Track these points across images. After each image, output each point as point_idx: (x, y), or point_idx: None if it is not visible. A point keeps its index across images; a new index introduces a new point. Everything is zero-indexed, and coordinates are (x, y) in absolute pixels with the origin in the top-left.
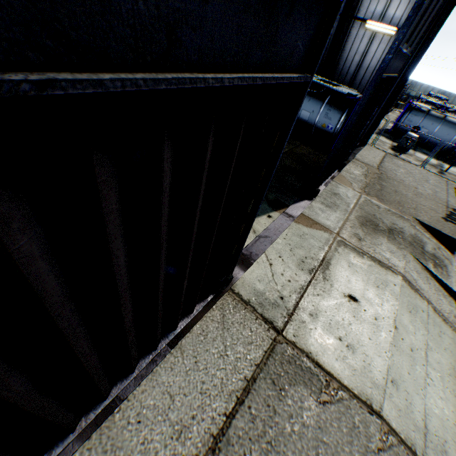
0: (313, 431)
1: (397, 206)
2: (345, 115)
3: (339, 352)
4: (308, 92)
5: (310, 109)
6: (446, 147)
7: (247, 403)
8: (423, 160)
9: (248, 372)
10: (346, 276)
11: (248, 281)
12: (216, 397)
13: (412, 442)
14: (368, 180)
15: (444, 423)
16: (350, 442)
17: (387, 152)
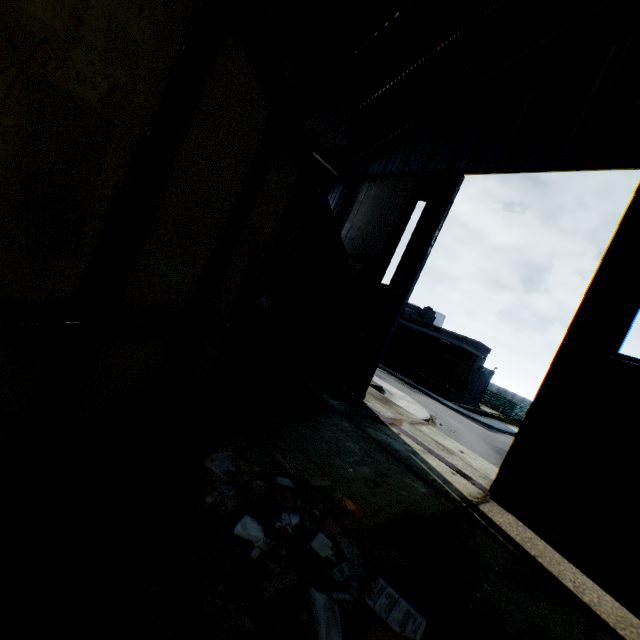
0: None
1: None
2: None
3: None
4: None
5: None
6: None
7: None
8: None
9: None
10: (444, 442)
11: (482, 484)
12: None
13: None
14: None
15: None
16: None
17: None
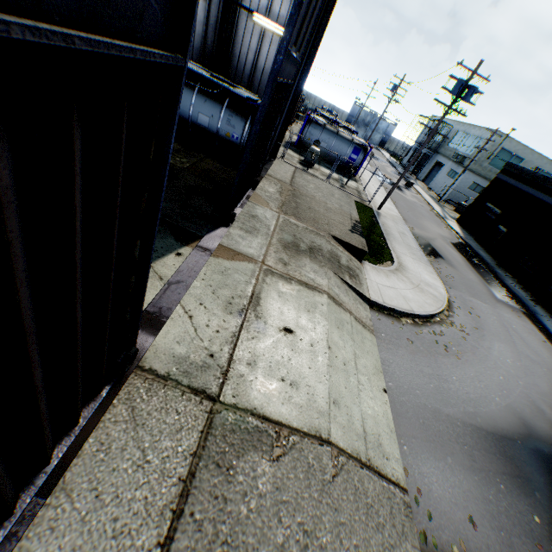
0: (272, 496)
1: (313, 224)
2: (249, 124)
3: (284, 394)
4: (202, 91)
5: (208, 113)
6: (343, 162)
7: (188, 510)
8: (328, 175)
9: (183, 470)
10: (279, 307)
11: (163, 348)
12: (142, 529)
13: (357, 451)
14: (284, 198)
15: (377, 420)
16: (308, 485)
17: (297, 166)
